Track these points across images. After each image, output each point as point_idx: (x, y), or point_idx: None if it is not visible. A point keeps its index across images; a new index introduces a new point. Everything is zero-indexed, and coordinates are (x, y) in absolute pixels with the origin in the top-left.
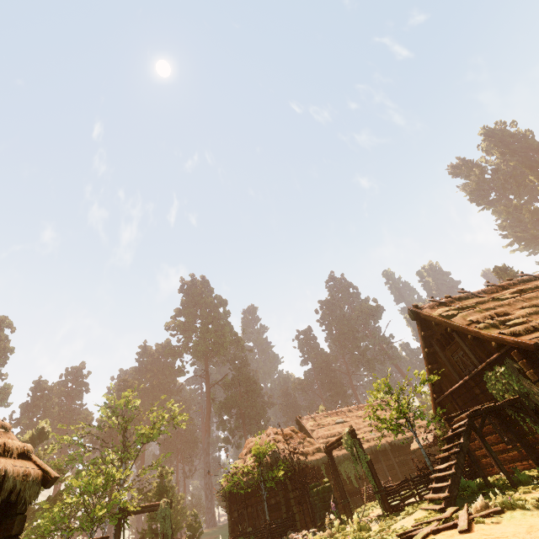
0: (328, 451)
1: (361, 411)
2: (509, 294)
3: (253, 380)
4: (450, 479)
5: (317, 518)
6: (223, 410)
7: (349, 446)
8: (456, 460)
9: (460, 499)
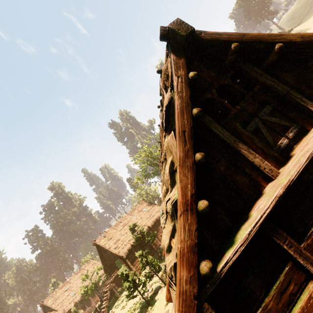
0: None
1: (77, 275)
2: (121, 226)
3: None
4: (105, 307)
5: None
6: None
7: (74, 311)
8: (107, 300)
9: (109, 309)
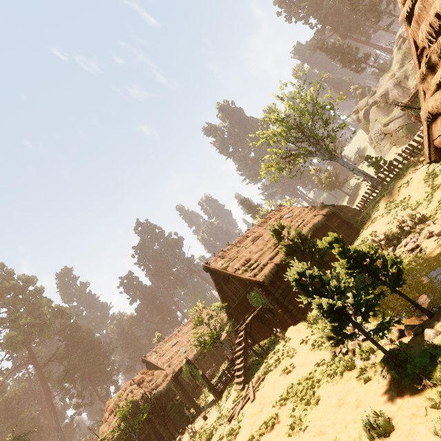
0: (175, 379)
1: (187, 327)
2: (249, 241)
3: (90, 339)
4: (243, 369)
5: (179, 426)
6: (64, 381)
7: (188, 371)
8: (244, 356)
9: (249, 373)
